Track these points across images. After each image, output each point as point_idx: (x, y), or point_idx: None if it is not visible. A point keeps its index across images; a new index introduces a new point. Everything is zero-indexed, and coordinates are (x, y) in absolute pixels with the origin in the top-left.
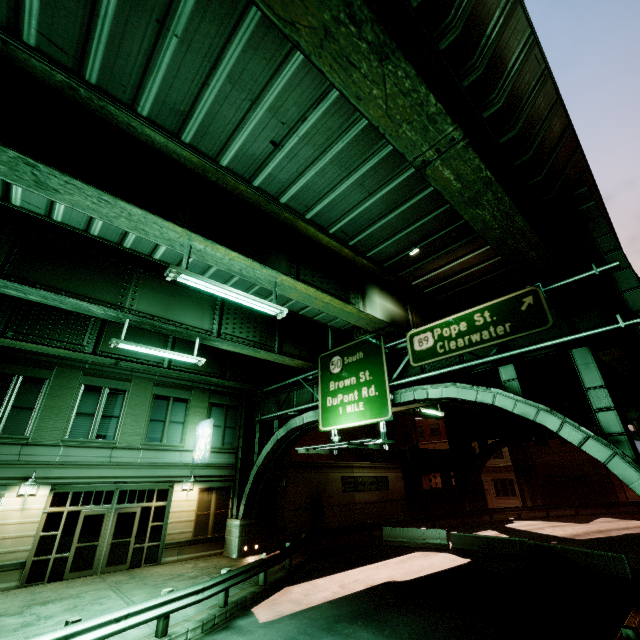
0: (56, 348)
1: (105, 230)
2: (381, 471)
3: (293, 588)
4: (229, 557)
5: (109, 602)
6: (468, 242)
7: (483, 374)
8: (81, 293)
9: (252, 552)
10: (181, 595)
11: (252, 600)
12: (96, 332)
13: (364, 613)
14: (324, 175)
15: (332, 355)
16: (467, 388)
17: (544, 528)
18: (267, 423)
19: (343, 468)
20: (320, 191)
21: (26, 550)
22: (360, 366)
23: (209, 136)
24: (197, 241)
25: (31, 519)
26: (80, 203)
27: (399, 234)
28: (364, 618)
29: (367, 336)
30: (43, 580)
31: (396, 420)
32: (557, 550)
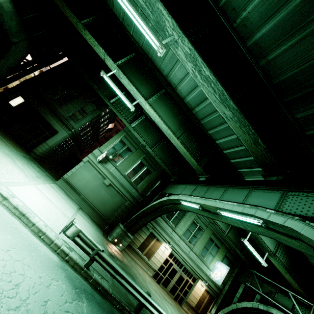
0: None
1: None
2: None
3: None
4: None
5: None
6: None
7: None
8: None
9: None
10: None
11: None
12: None
13: None
14: None
15: None
16: None
17: None
18: (250, 289)
19: None
20: None
21: (158, 266)
22: None
23: None
24: None
25: (163, 257)
26: None
27: None
28: None
29: None
30: (155, 279)
31: None
32: None
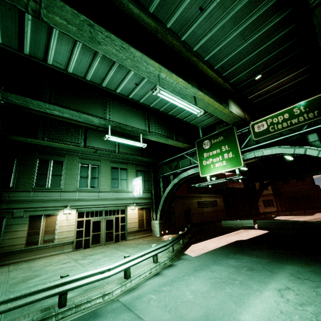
0: (67, 145)
1: (94, 76)
2: (213, 198)
3: (195, 245)
4: (156, 236)
5: (119, 253)
6: (288, 69)
7: (295, 140)
8: (86, 112)
9: (165, 234)
10: (160, 247)
11: (181, 250)
12: (83, 136)
13: (237, 251)
14: (223, 29)
15: (203, 140)
16: (288, 148)
17: (293, 218)
18: (166, 177)
19: (197, 197)
20: (217, 41)
21: (72, 236)
22: (222, 143)
23: (165, 6)
24: (163, 72)
25: (71, 223)
26: (109, 51)
27: (252, 66)
28: (239, 253)
29: (225, 128)
30: (82, 248)
31: (217, 175)
32: (315, 223)
